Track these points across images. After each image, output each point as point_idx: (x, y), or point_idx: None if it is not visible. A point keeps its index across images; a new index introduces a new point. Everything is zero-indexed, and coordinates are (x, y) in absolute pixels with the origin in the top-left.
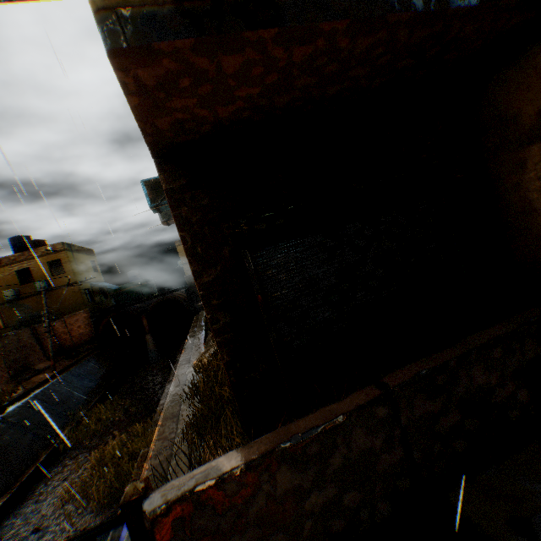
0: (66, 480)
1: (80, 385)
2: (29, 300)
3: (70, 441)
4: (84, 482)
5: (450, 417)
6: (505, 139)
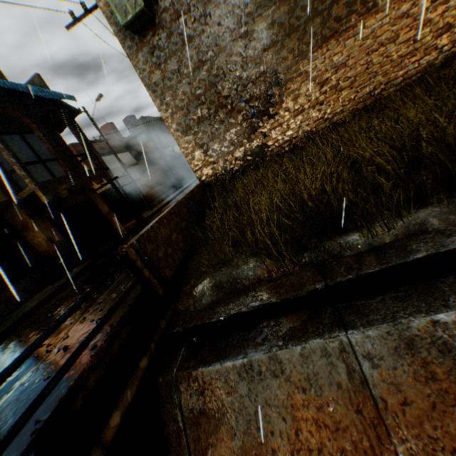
0: None
1: None
2: None
3: None
4: None
5: (4, 306)
6: (19, 230)
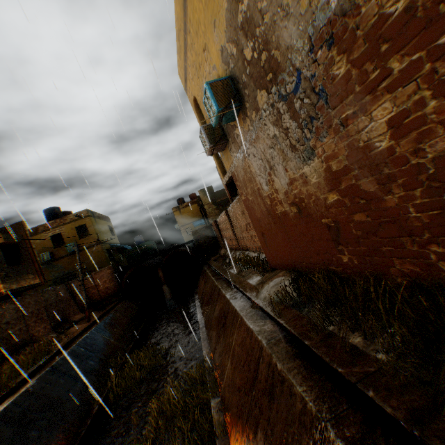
0: (125, 436)
1: (114, 333)
2: (61, 261)
3: (118, 390)
4: (149, 439)
5: None
6: None
